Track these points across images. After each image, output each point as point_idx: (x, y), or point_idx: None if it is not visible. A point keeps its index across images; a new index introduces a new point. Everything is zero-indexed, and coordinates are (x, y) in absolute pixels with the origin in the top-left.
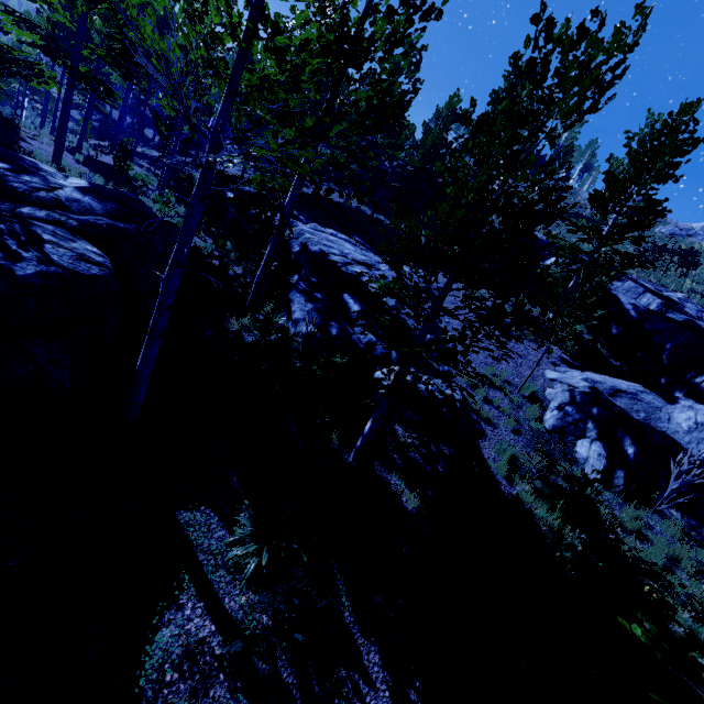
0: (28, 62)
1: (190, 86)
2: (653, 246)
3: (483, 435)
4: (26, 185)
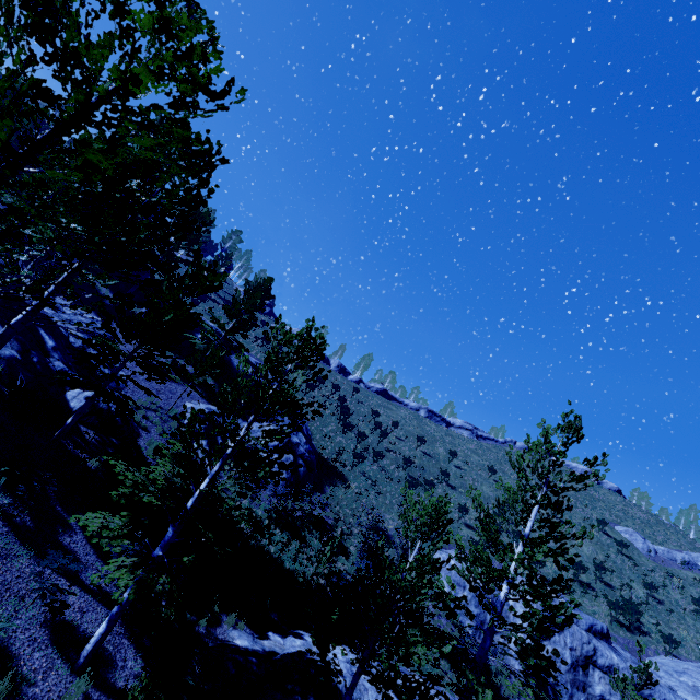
0: None
1: None
2: (264, 337)
3: (141, 435)
4: None
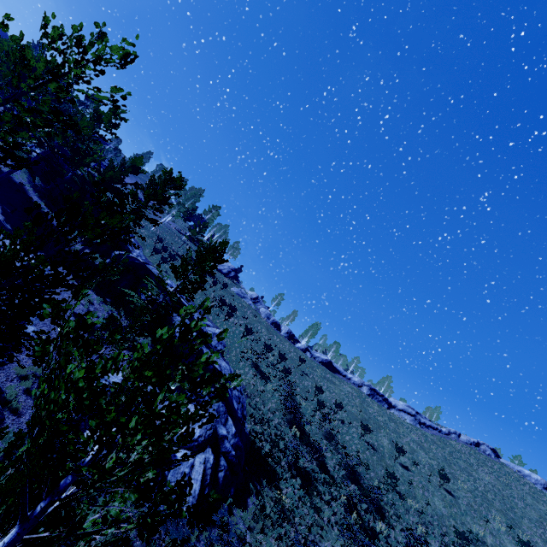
0: None
1: None
2: (221, 299)
3: None
4: None
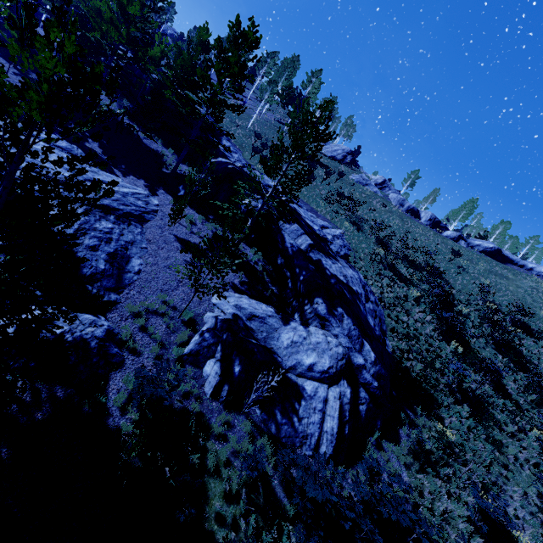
0: None
1: None
2: (337, 192)
3: (120, 366)
4: None
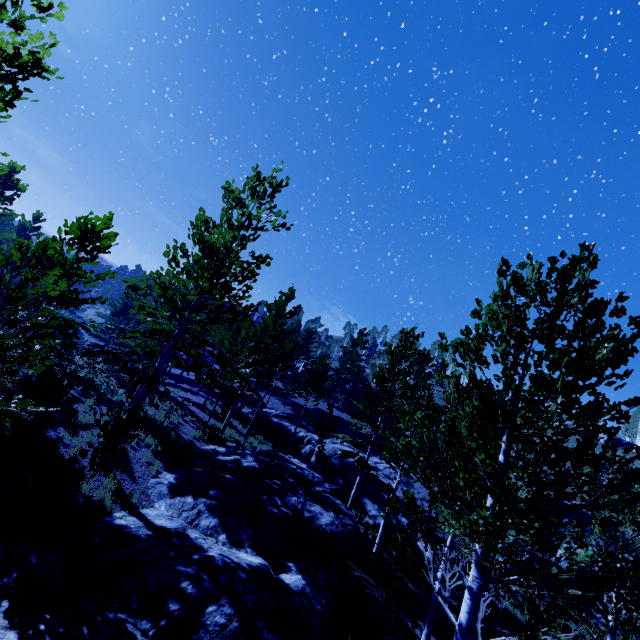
0: (231, 387)
1: (279, 378)
2: None
3: None
4: (310, 476)
